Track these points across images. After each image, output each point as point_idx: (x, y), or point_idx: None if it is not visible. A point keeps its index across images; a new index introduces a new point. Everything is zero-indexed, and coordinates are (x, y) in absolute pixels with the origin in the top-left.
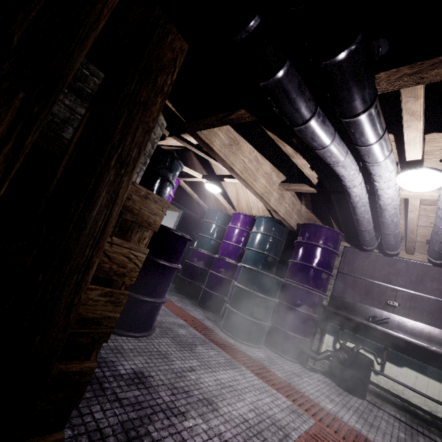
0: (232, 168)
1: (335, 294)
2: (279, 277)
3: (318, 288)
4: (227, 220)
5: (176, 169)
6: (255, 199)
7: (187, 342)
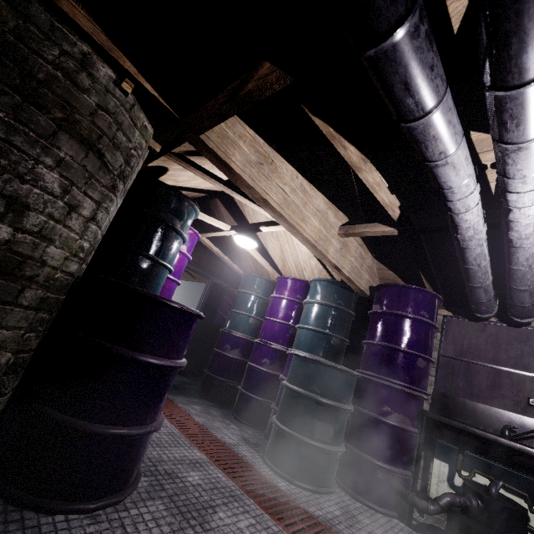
0: (265, 200)
1: (441, 391)
2: (350, 367)
3: (413, 383)
4: (270, 289)
5: (186, 213)
6: (307, 254)
7: (198, 502)
